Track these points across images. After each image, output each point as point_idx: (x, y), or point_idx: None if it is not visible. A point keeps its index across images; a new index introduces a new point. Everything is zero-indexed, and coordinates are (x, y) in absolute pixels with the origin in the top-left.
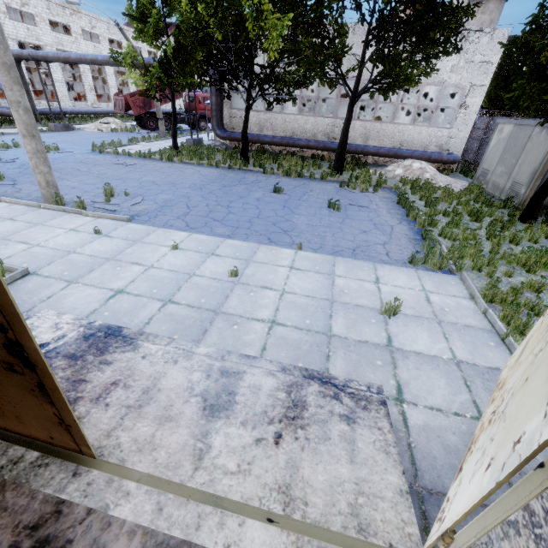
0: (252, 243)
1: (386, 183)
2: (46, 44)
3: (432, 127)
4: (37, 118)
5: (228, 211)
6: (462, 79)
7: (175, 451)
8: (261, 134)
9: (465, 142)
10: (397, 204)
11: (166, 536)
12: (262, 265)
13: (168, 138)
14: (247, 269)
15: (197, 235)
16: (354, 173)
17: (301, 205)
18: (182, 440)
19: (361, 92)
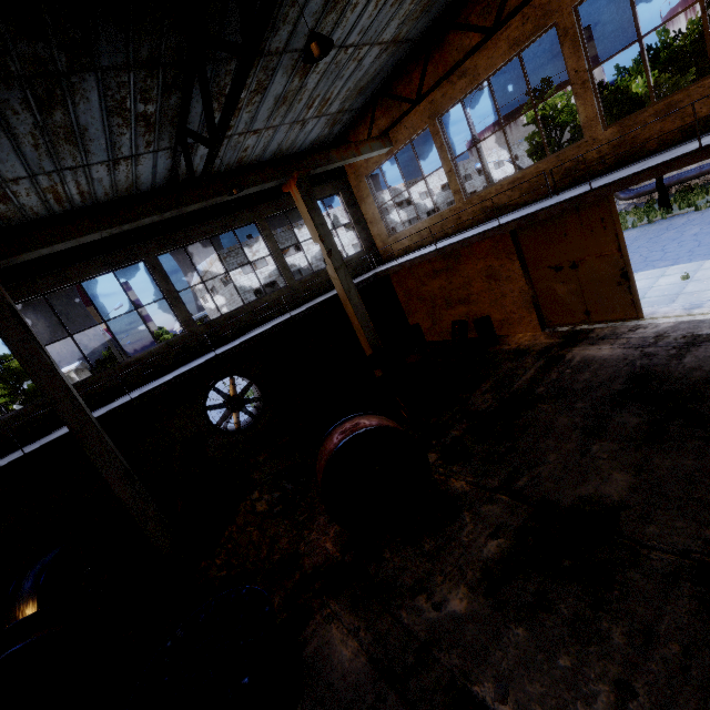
0: (696, 262)
1: None
2: (440, 204)
3: None
4: None
5: (663, 253)
6: None
7: (676, 314)
8: (681, 173)
9: None
10: None
11: (682, 321)
12: (709, 269)
13: None
14: (696, 274)
15: (642, 272)
16: None
17: None
18: (678, 313)
19: None
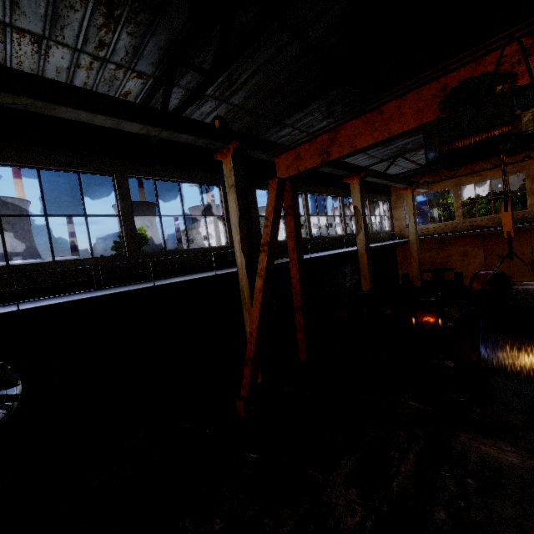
0: None
1: None
2: None
3: None
4: None
5: None
6: None
7: None
8: None
9: None
10: None
11: None
12: None
13: None
14: None
15: None
16: None
17: None
18: None
19: None
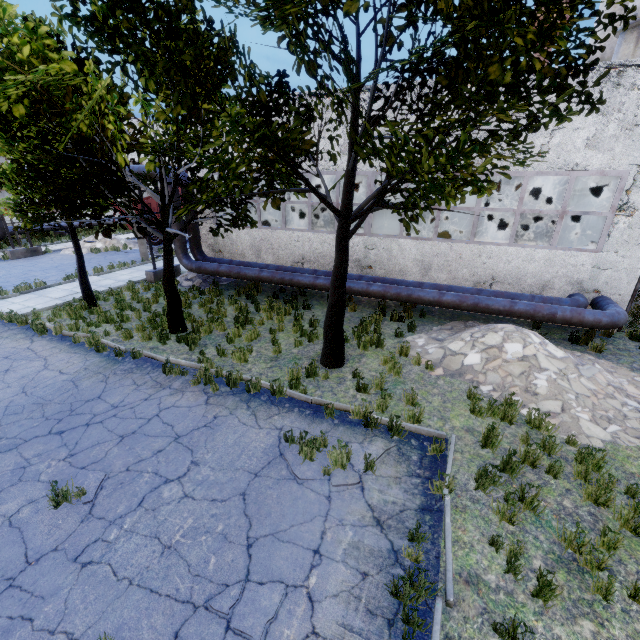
0: None
1: (421, 417)
2: None
3: (557, 248)
4: (33, 236)
5: None
6: (616, 158)
7: None
8: (251, 262)
9: (636, 277)
10: (393, 595)
11: None
12: None
13: (149, 261)
14: None
15: None
16: (379, 353)
17: (21, 626)
18: None
19: (357, 213)
